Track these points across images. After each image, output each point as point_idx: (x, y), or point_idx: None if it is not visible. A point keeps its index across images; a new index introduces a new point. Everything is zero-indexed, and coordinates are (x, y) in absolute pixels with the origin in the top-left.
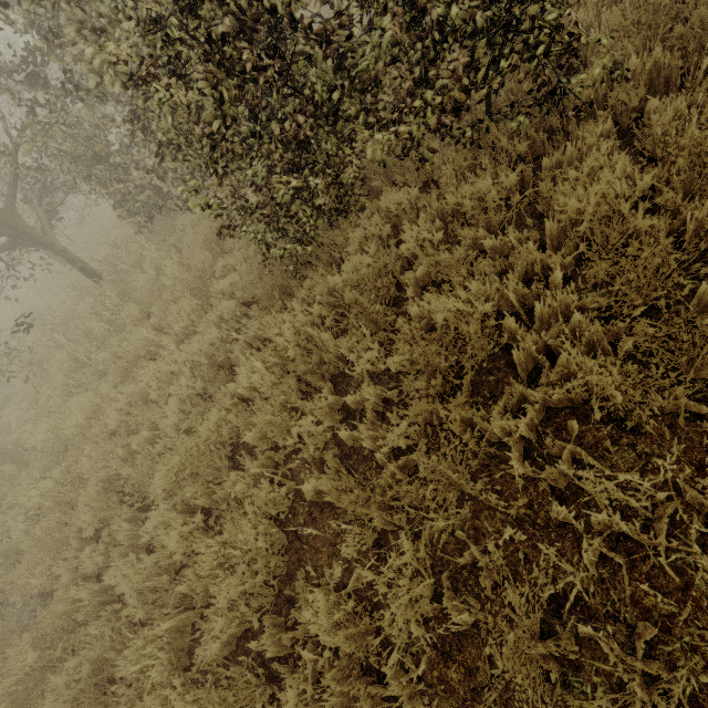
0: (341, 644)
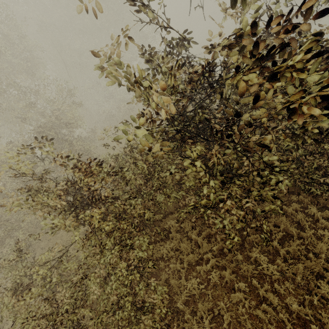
0: None
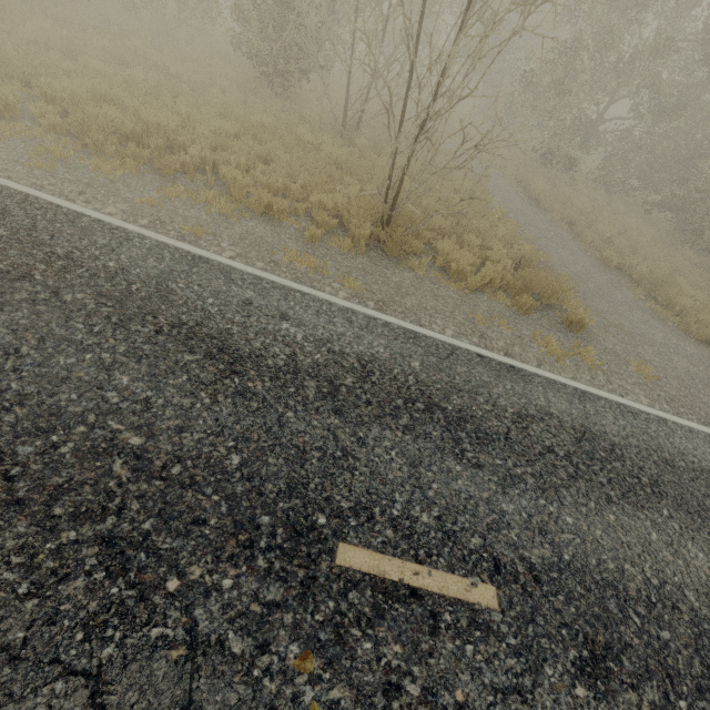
0: (704, 283)
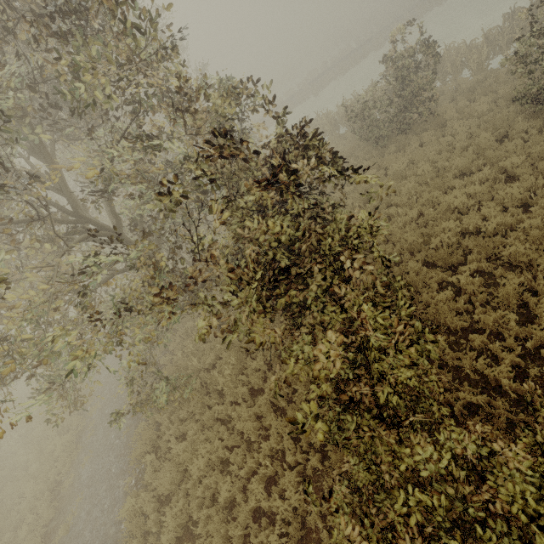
0: None
